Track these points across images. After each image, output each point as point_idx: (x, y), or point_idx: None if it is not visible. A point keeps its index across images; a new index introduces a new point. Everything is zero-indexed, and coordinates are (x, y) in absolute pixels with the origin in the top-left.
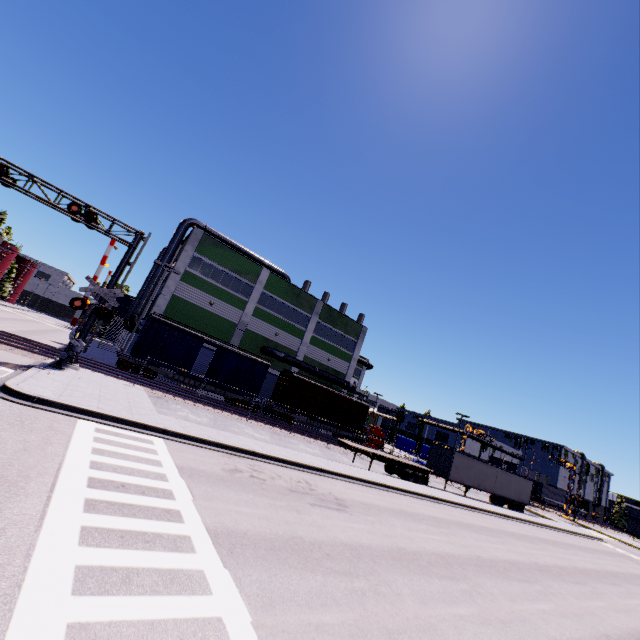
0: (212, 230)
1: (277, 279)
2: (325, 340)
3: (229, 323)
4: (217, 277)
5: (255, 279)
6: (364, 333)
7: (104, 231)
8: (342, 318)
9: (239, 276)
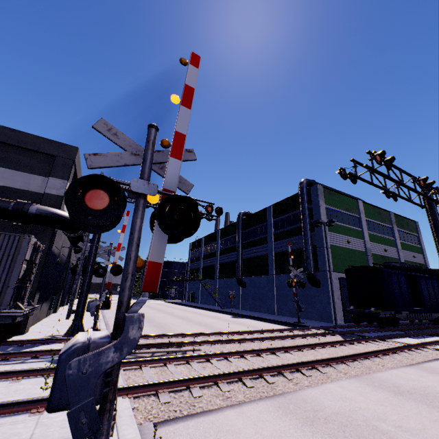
0: (318, 183)
1: (365, 206)
2: (404, 242)
3: (361, 253)
4: (340, 219)
5: (357, 211)
6: (418, 227)
7: (427, 197)
8: (403, 220)
9: (349, 212)
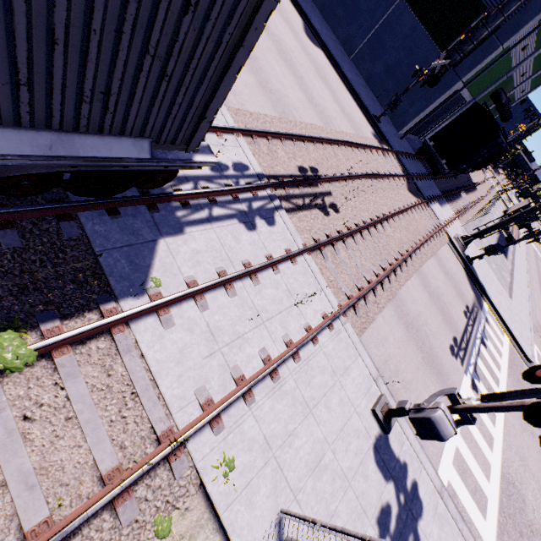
0: None
1: None
2: None
3: (507, 69)
4: None
5: None
6: None
7: None
8: None
9: None
